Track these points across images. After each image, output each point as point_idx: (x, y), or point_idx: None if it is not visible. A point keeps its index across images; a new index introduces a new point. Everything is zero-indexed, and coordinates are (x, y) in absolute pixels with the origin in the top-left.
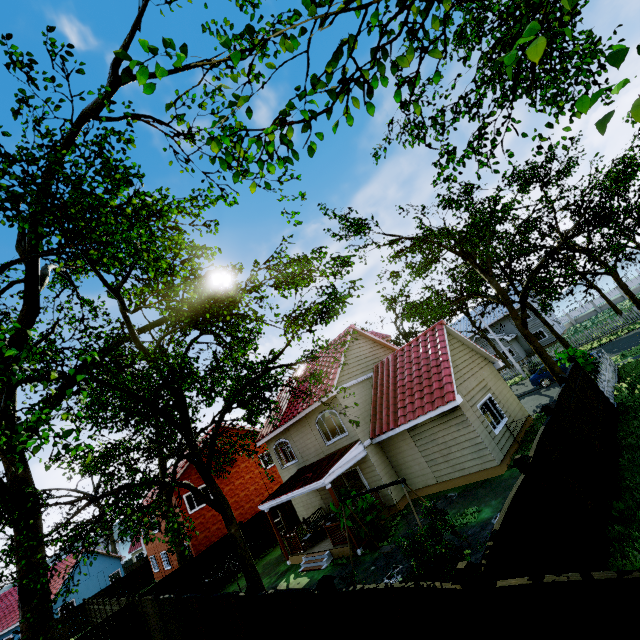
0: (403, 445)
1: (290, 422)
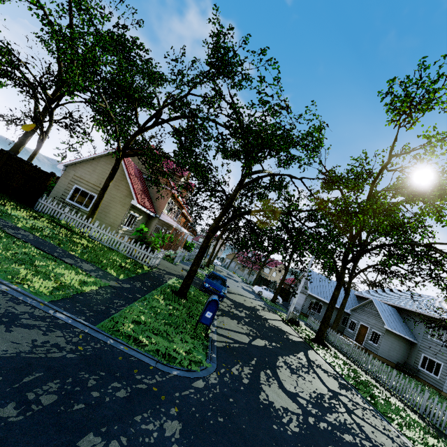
0: None
1: None
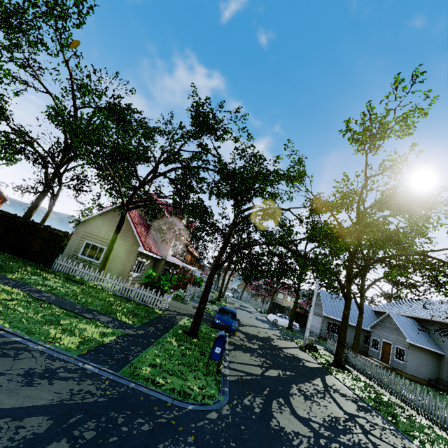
0: None
1: None
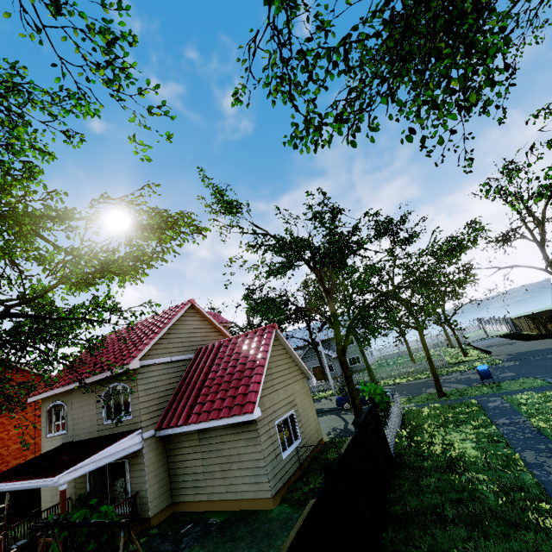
0: (187, 446)
1: (74, 385)
